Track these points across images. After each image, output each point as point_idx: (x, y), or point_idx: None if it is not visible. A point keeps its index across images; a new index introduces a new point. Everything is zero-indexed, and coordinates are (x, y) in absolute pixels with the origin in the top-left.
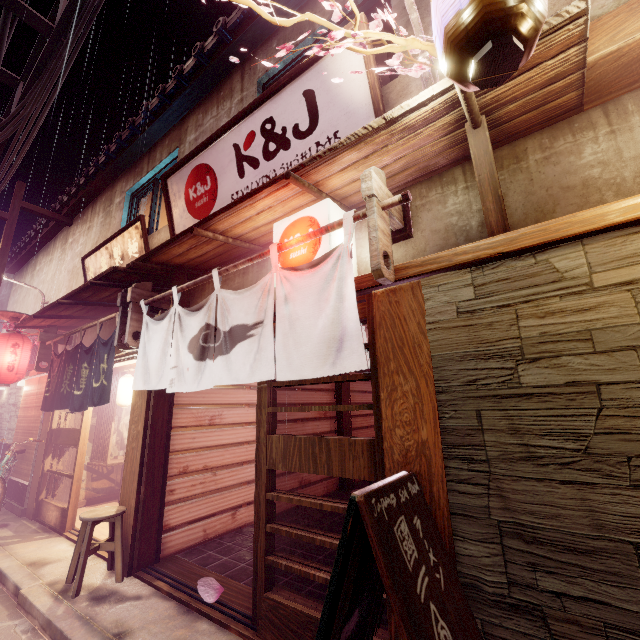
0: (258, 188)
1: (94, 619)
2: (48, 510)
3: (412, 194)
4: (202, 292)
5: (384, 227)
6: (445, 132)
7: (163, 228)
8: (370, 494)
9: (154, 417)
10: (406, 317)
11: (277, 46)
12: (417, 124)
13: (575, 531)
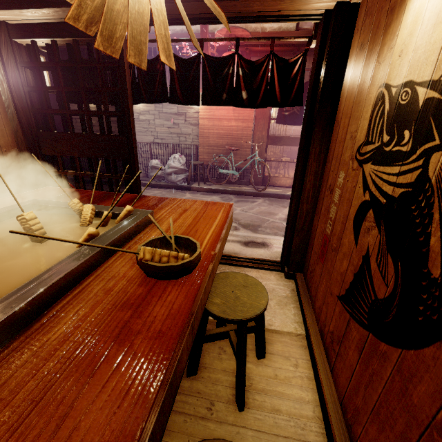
0: None
1: None
2: (279, 180)
3: None
4: None
5: None
6: None
7: None
8: None
9: None
10: None
11: None
12: None
13: None
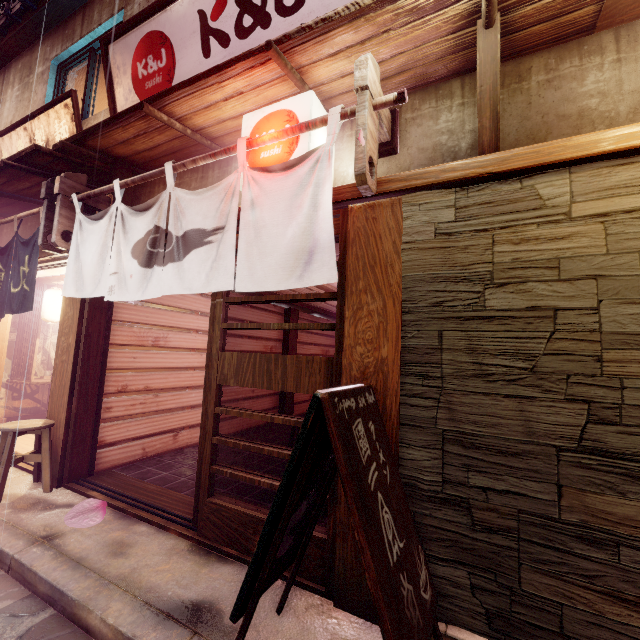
0: (230, 60)
1: (19, 524)
2: None
3: (403, 105)
4: (150, 195)
5: (373, 130)
6: (454, 27)
7: (102, 112)
8: (334, 393)
9: (88, 330)
10: (382, 235)
11: None
12: (428, 6)
13: (510, 437)
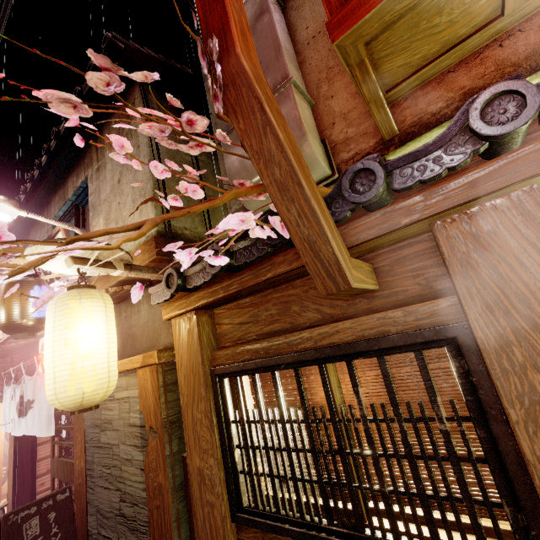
0: None
1: None
2: None
3: None
4: None
5: None
6: None
7: None
8: (11, 513)
9: (20, 443)
10: None
11: (58, 201)
12: None
13: (106, 509)
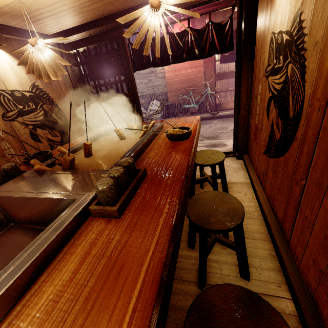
0: None
1: None
2: (227, 105)
3: None
4: None
5: None
6: None
7: None
8: None
9: None
10: None
11: None
12: None
13: None
